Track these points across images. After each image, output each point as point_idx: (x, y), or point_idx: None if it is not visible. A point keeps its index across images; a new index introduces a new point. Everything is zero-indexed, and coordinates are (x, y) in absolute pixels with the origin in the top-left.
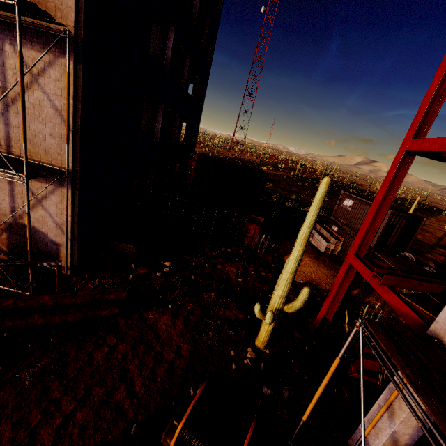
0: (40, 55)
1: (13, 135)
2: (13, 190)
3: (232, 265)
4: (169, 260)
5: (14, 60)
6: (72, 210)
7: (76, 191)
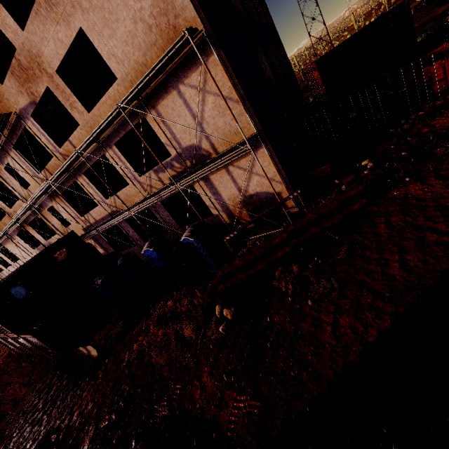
0: (198, 72)
1: (213, 141)
2: (232, 177)
3: (442, 118)
4: (363, 160)
5: (188, 92)
6: (274, 162)
7: (268, 146)
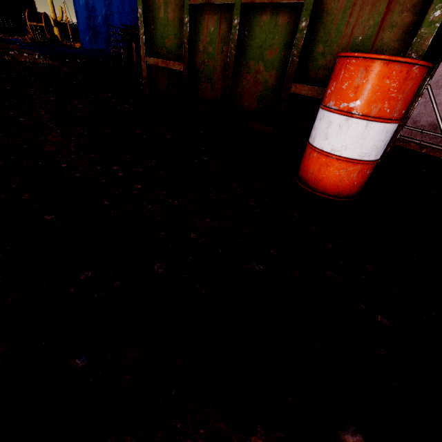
0: None
1: None
2: None
3: None
4: None
5: None
6: None
7: None
